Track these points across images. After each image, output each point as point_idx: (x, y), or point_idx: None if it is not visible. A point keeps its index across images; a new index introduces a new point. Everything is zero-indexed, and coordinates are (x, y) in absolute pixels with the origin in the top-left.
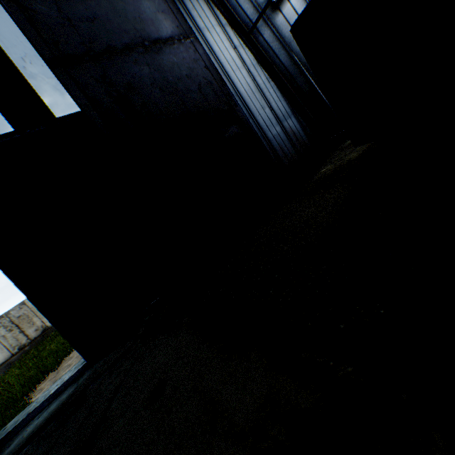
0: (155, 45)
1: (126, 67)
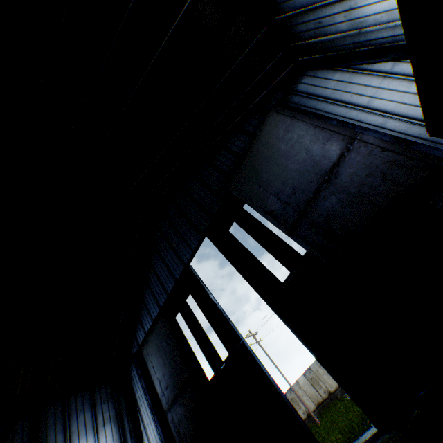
0: (331, 172)
1: (320, 207)
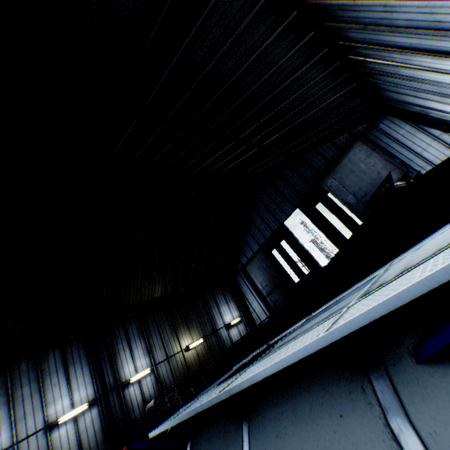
0: None
1: None
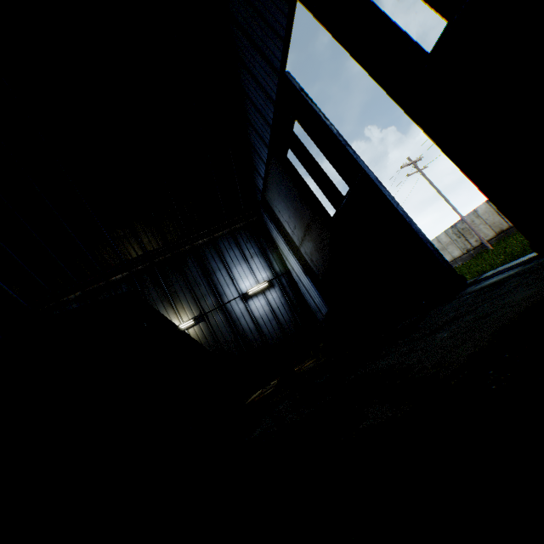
0: None
1: None
